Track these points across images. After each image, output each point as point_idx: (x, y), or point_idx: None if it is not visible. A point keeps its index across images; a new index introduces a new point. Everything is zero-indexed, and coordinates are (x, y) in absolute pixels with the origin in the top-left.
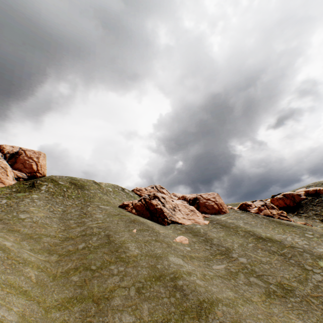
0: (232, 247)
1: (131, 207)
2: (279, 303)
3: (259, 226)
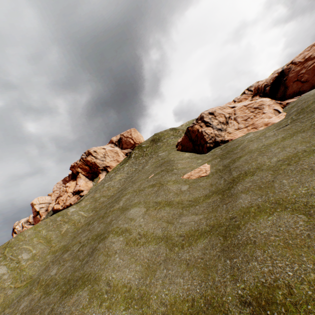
0: (258, 168)
1: (179, 144)
2: None
3: None
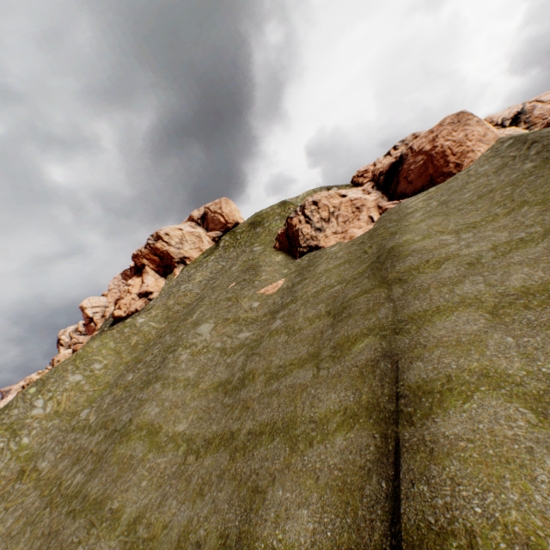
0: (302, 296)
1: (277, 239)
2: (211, 398)
3: (454, 210)
